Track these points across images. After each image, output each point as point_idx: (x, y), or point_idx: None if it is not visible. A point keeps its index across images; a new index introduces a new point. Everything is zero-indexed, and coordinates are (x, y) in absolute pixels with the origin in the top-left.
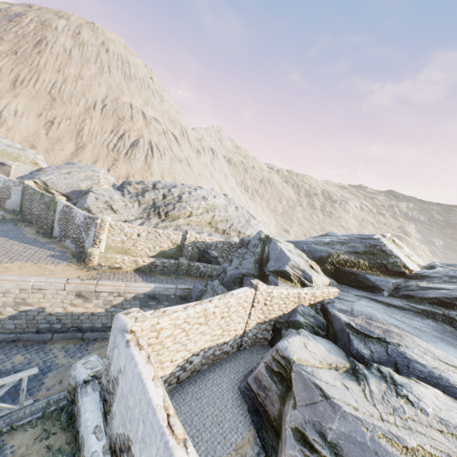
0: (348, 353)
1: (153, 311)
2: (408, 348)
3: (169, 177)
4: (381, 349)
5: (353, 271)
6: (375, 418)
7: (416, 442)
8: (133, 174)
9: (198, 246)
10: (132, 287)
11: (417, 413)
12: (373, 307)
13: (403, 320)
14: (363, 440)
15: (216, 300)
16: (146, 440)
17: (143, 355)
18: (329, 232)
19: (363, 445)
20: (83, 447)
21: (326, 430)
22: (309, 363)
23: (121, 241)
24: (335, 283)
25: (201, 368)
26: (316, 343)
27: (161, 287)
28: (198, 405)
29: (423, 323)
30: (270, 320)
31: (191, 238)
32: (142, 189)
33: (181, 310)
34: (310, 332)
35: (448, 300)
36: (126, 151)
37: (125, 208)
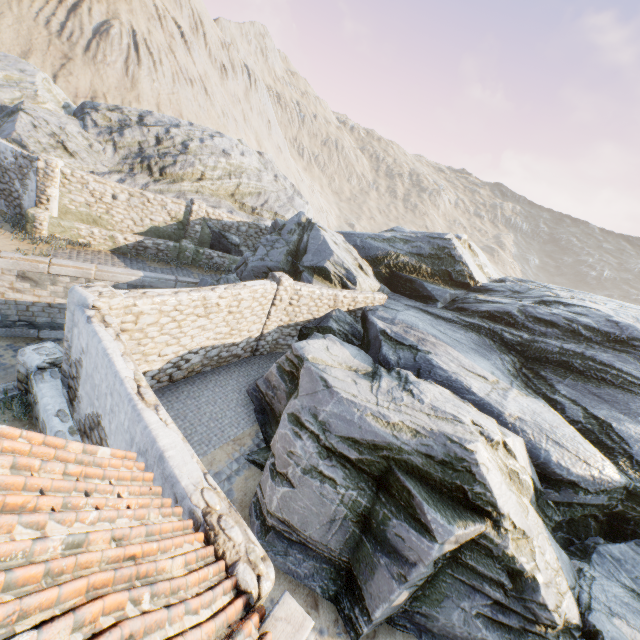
0: (376, 360)
1: (129, 291)
2: (437, 356)
3: (171, 109)
4: (410, 356)
5: (410, 277)
6: (371, 404)
7: (399, 419)
8: (103, 93)
9: (211, 226)
10: (108, 273)
11: (414, 402)
12: (419, 318)
13: (446, 332)
14: (351, 418)
15: (220, 290)
16: (115, 410)
17: (111, 332)
18: (396, 227)
19: (351, 422)
20: (45, 429)
21: (320, 412)
22: (326, 364)
23: (85, 204)
24: (387, 290)
25: (203, 370)
26: (342, 348)
27: (153, 277)
28: (195, 403)
29: (466, 336)
30: (296, 325)
31: (199, 213)
32: (119, 122)
33: (169, 294)
34: (343, 341)
35: (498, 315)
36: (85, 43)
37: (89, 152)
